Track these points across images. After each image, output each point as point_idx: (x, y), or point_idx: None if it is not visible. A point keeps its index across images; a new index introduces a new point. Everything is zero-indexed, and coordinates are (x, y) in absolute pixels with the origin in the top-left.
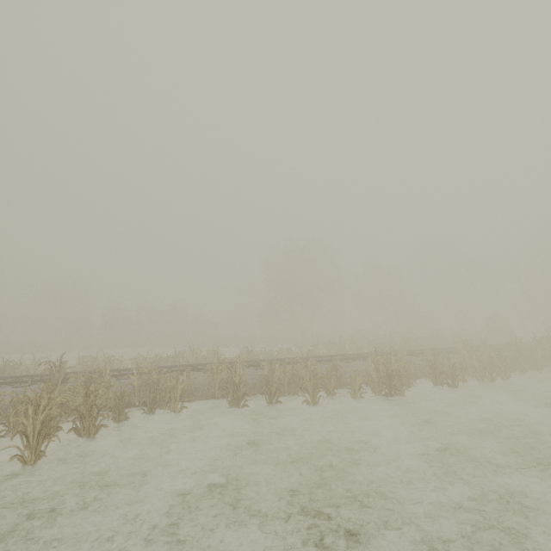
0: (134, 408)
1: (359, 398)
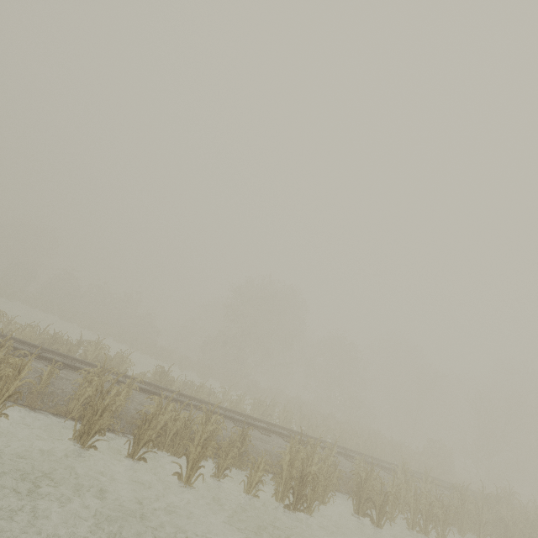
0: None
1: (253, 496)
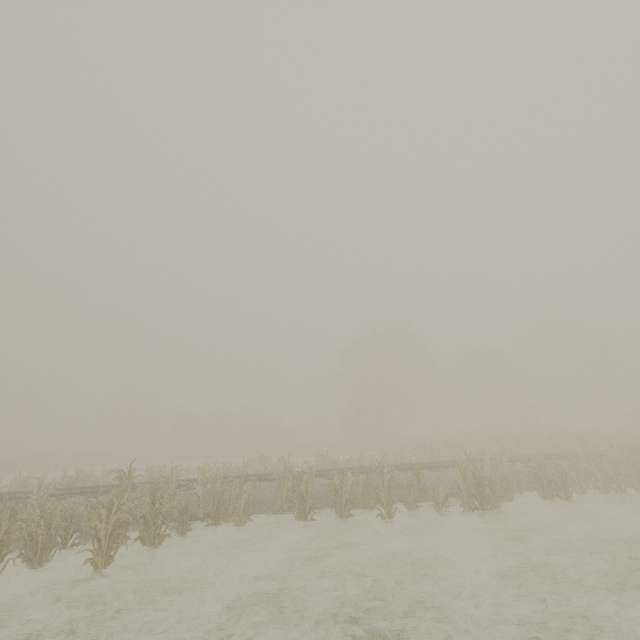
0: (198, 521)
1: (444, 512)
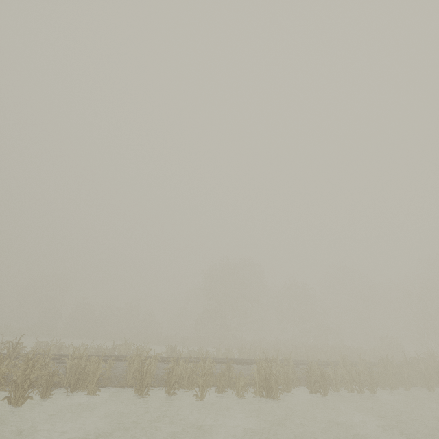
0: (61, 388)
1: (241, 397)
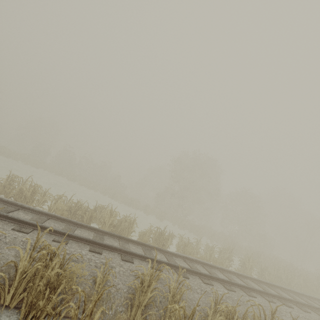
0: None
1: None
